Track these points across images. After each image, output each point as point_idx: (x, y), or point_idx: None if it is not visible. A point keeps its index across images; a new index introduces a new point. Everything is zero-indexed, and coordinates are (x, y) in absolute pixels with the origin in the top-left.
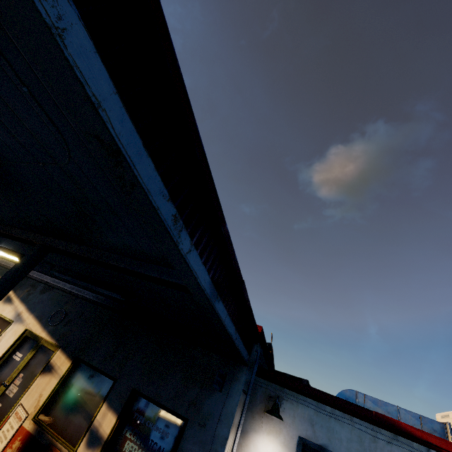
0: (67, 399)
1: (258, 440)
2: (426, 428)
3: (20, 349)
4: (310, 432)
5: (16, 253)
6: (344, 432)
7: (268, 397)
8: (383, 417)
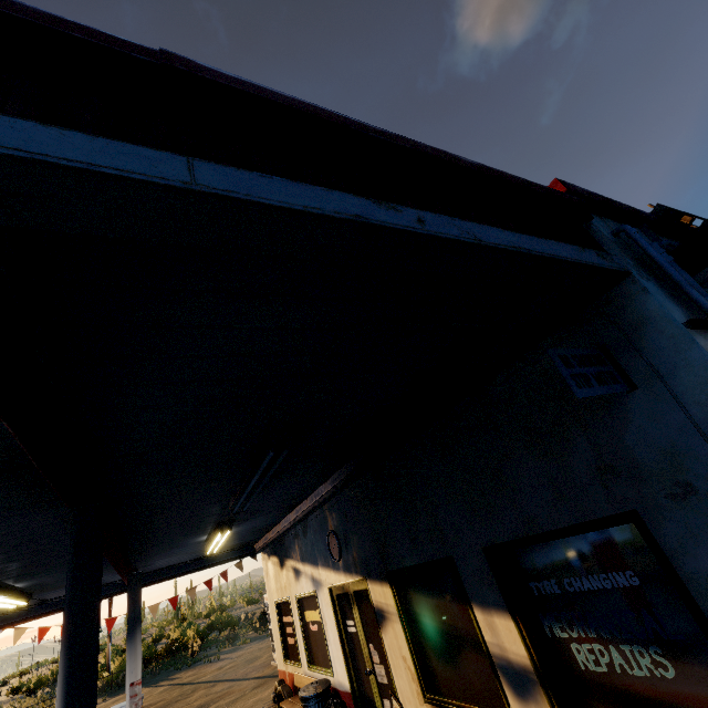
0: (432, 640)
1: None
2: None
3: (345, 616)
4: None
5: (216, 529)
6: None
7: None
8: None
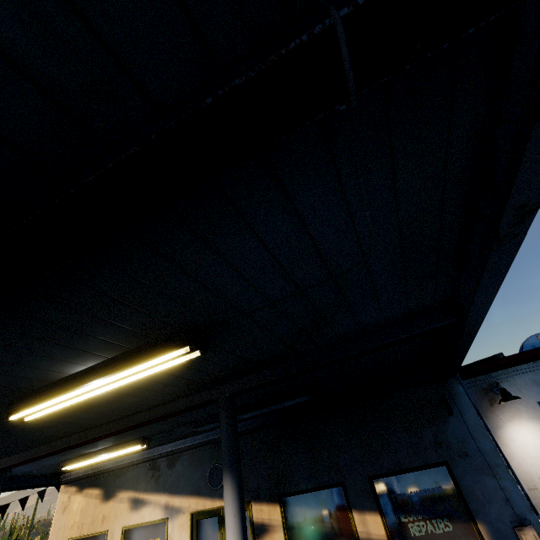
0: None
1: (508, 432)
2: None
3: (203, 538)
4: None
5: (131, 442)
6: None
7: (483, 392)
8: None
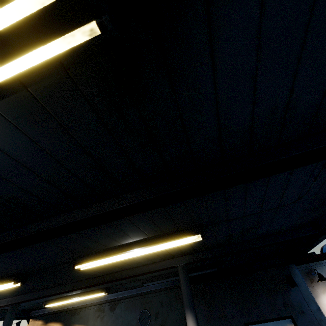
0: None
1: (322, 300)
2: None
3: None
4: None
5: (98, 290)
6: None
7: (306, 274)
8: None
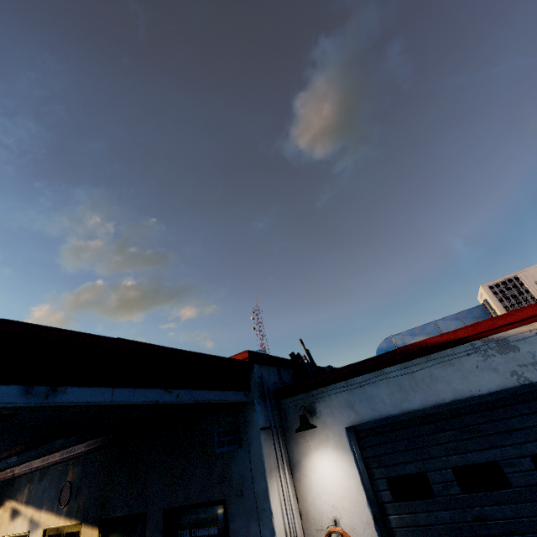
0: None
1: (312, 462)
2: (469, 321)
3: None
4: (353, 416)
5: None
6: (382, 391)
7: (301, 413)
8: (407, 347)
